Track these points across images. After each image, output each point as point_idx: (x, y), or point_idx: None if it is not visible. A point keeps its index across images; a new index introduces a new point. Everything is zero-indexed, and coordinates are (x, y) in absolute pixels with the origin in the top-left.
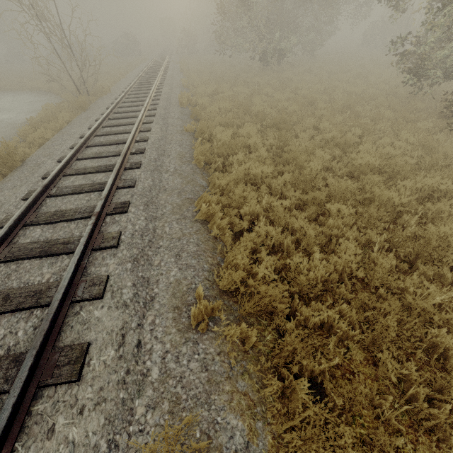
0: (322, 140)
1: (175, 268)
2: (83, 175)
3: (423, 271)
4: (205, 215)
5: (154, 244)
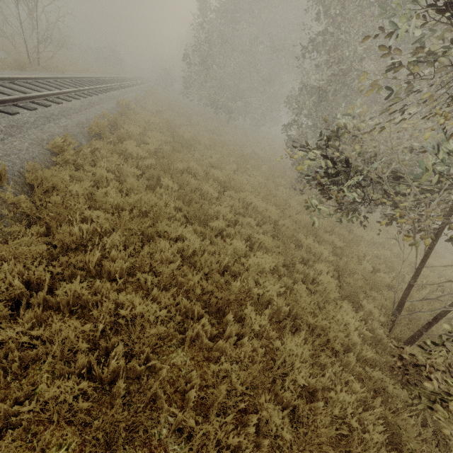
0: (207, 162)
1: None
2: None
3: (195, 228)
4: (59, 149)
5: None
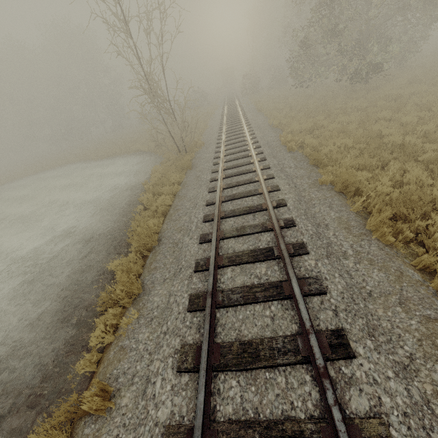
0: None
1: None
2: (240, 267)
3: None
4: None
5: None
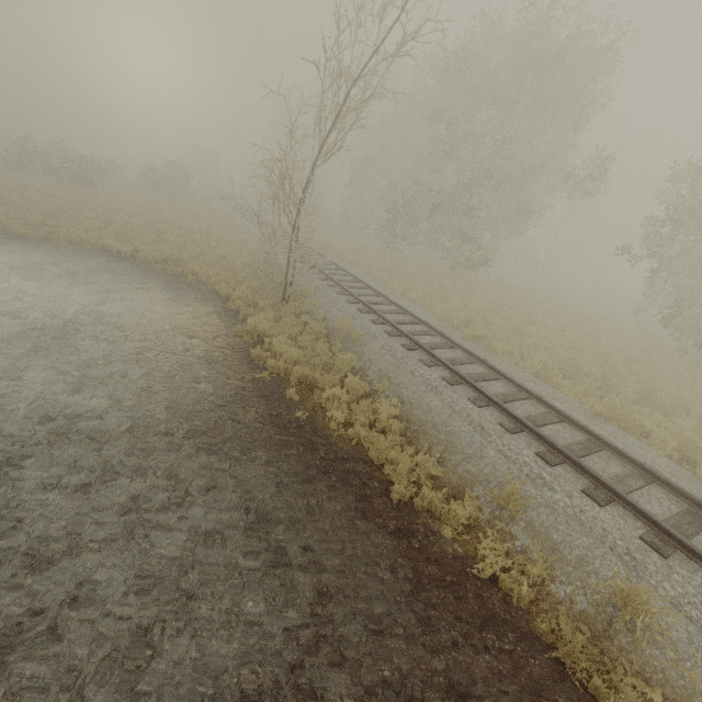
0: None
1: None
2: (695, 541)
3: None
4: None
5: None
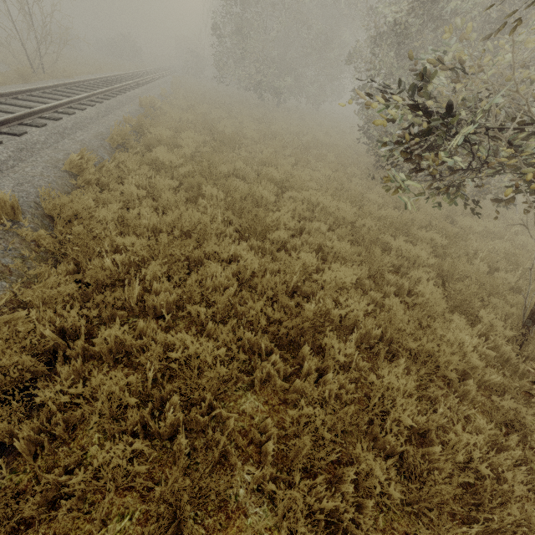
0: (258, 160)
1: (9, 189)
2: None
3: (252, 243)
4: (78, 169)
5: (3, 174)
